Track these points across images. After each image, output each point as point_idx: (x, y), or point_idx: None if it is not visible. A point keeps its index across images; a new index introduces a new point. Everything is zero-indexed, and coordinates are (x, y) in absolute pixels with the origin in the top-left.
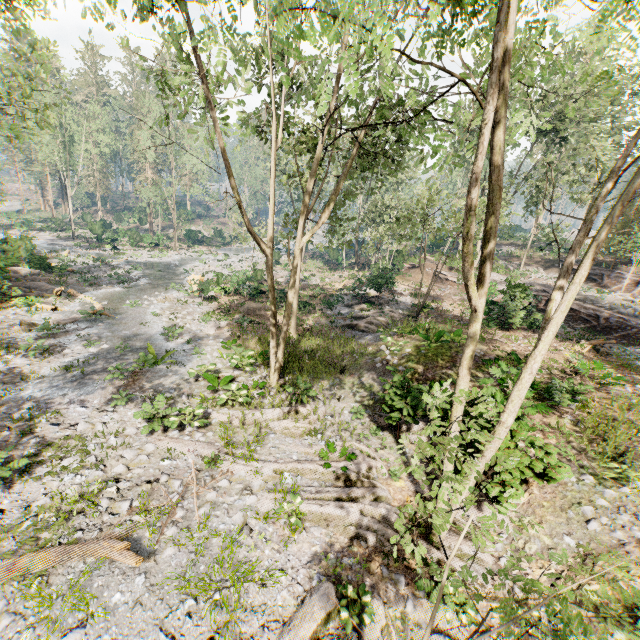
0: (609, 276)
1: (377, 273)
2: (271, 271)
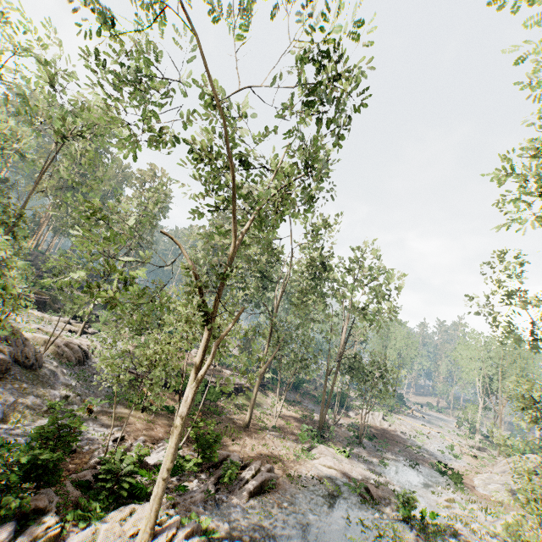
0: None
1: None
2: None
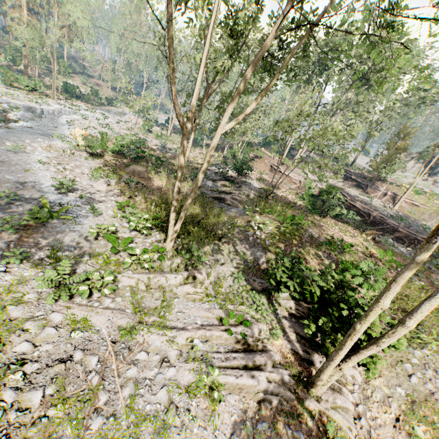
0: (371, 187)
1: (230, 157)
2: (184, 149)
